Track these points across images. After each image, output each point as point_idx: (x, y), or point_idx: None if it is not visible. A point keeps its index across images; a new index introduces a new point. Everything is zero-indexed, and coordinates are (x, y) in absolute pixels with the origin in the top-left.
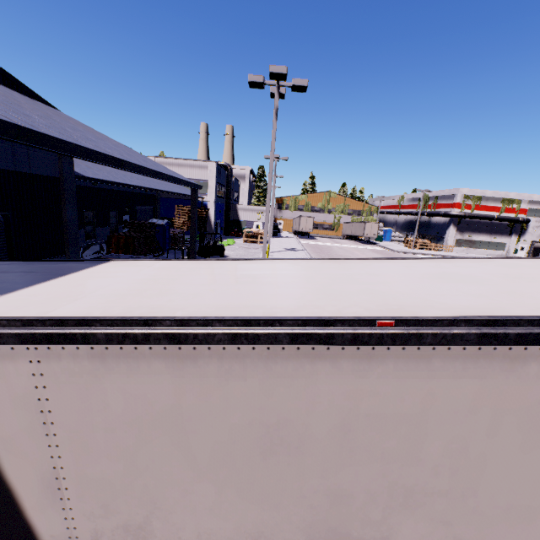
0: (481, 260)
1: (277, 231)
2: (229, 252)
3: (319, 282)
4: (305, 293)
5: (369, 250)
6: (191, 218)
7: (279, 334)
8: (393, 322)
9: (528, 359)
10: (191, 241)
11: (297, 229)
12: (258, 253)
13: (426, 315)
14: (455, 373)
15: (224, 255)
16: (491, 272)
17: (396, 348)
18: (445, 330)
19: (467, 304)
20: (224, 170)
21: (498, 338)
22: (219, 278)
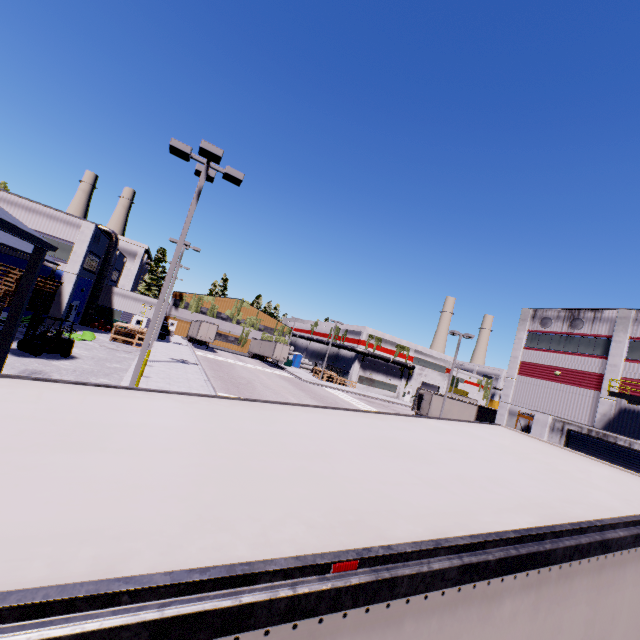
0: (409, 418)
1: (166, 333)
2: (80, 351)
3: (227, 450)
4: (201, 480)
5: (277, 375)
6: (20, 290)
7: (124, 629)
8: (358, 561)
9: (504, 595)
10: (5, 326)
11: (194, 335)
12: (130, 359)
13: (397, 536)
14: (429, 638)
15: (71, 354)
16: (427, 440)
17: (356, 613)
18: (424, 566)
19: (432, 503)
20: (105, 237)
21: (479, 570)
22: (18, 429)
